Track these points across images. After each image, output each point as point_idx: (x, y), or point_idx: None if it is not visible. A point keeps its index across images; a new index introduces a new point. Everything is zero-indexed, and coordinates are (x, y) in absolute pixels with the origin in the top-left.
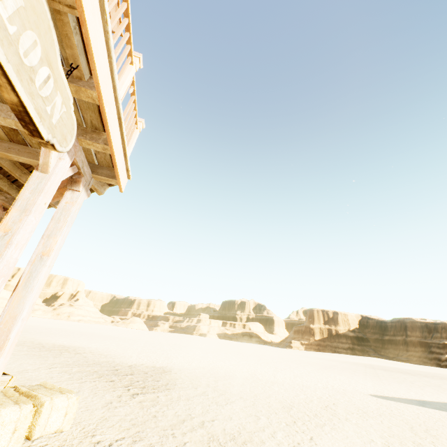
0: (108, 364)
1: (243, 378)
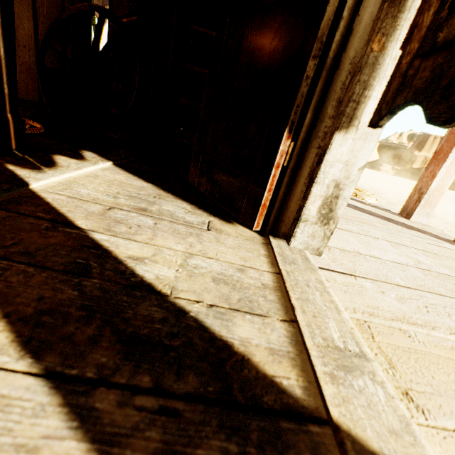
0: None
1: (393, 195)
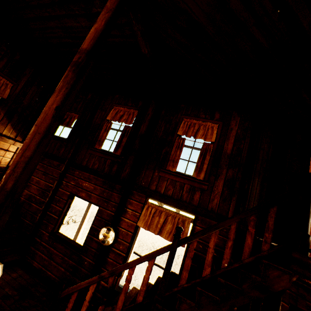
0: (144, 245)
1: None
